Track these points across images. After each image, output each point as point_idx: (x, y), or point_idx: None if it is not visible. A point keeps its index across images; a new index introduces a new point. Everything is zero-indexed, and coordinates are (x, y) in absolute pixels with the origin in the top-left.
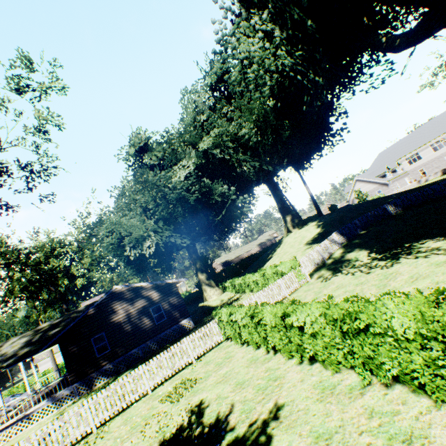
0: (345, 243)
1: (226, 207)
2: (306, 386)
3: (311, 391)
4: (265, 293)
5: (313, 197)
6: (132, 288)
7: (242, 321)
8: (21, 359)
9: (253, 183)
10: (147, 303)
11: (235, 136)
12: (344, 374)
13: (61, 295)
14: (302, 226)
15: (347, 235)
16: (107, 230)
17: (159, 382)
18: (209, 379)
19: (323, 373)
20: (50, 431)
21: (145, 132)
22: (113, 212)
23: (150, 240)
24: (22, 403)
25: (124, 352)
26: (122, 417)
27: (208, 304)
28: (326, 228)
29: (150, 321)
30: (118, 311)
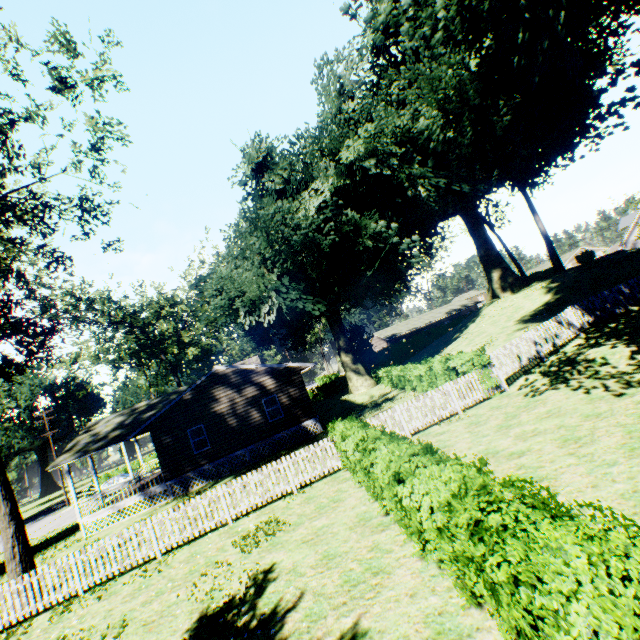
0: (590, 327)
1: (383, 256)
2: (414, 611)
3: (416, 628)
4: (419, 403)
5: (547, 238)
6: (239, 371)
7: (354, 454)
8: (110, 444)
9: (436, 215)
10: (258, 392)
11: (409, 133)
12: (488, 617)
13: (172, 366)
14: (520, 289)
15: (597, 313)
16: (214, 287)
17: (244, 511)
18: (297, 530)
19: (453, 596)
20: (108, 546)
21: (266, 138)
22: (224, 262)
23: (271, 303)
24: (113, 493)
25: (227, 453)
26: (190, 549)
27: (352, 399)
28: (563, 294)
29: (261, 417)
30: (221, 400)
